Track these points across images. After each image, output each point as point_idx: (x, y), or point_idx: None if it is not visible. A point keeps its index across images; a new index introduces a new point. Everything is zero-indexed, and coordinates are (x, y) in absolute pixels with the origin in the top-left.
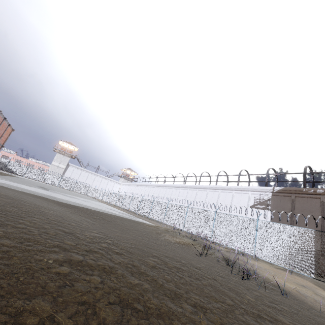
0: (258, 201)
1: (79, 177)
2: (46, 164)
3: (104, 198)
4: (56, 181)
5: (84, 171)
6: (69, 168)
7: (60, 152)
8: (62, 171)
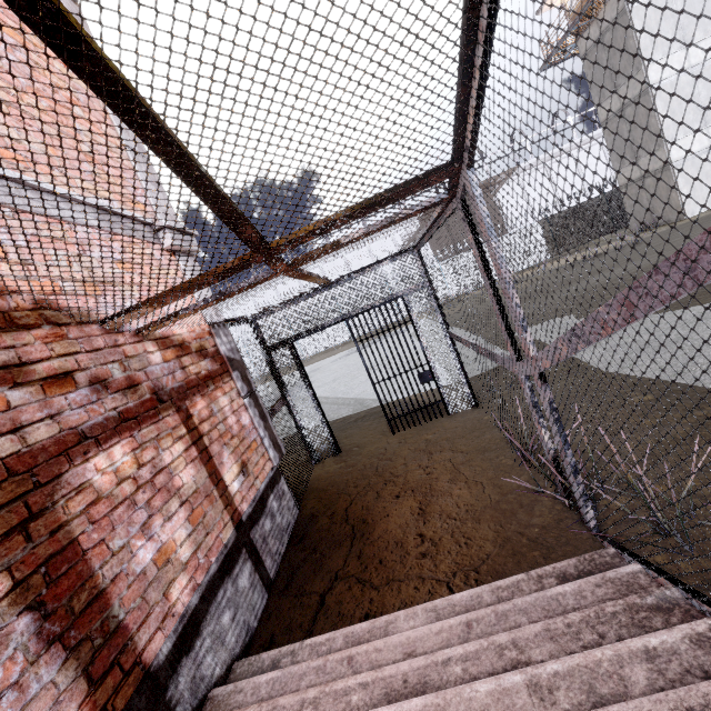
0: (408, 238)
1: None
2: None
3: None
4: None
5: None
6: None
7: None
8: None
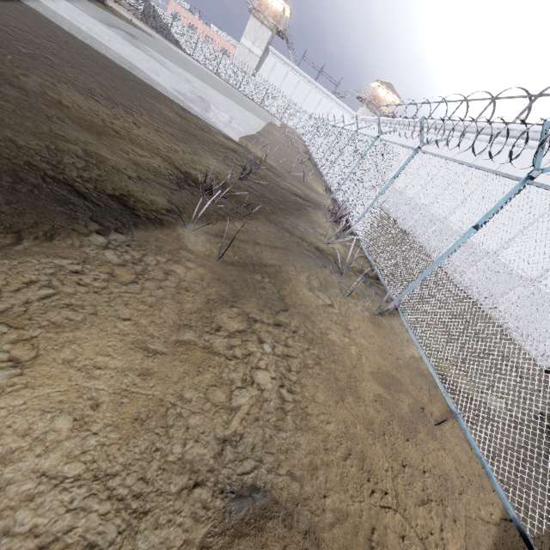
0: None
1: (282, 83)
2: (232, 42)
3: (304, 132)
4: (236, 78)
5: (293, 72)
6: (268, 58)
7: (257, 13)
8: (256, 63)
